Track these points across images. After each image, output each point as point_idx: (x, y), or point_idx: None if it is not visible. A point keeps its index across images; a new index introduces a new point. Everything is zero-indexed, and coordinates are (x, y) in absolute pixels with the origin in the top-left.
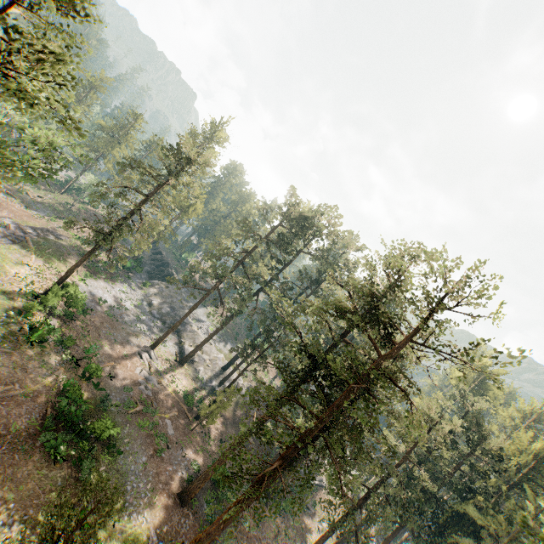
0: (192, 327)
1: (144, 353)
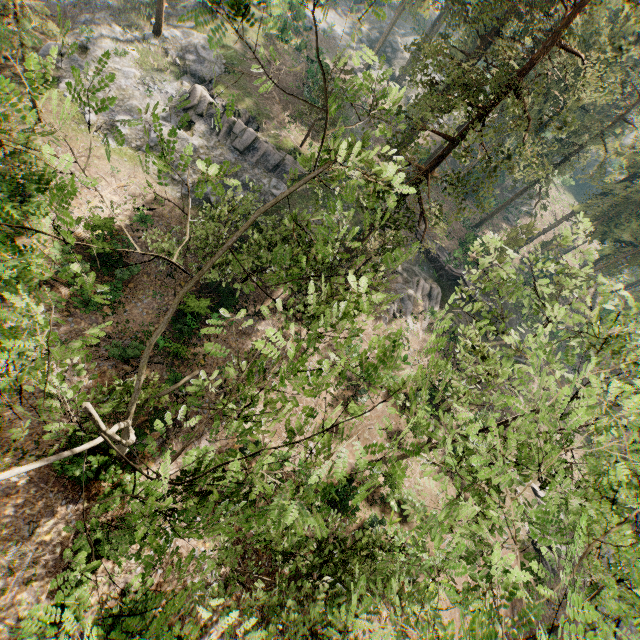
0: (403, 55)
1: (358, 72)
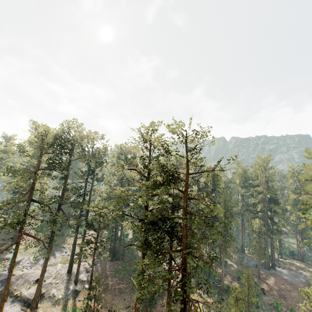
0: (16, 275)
1: None
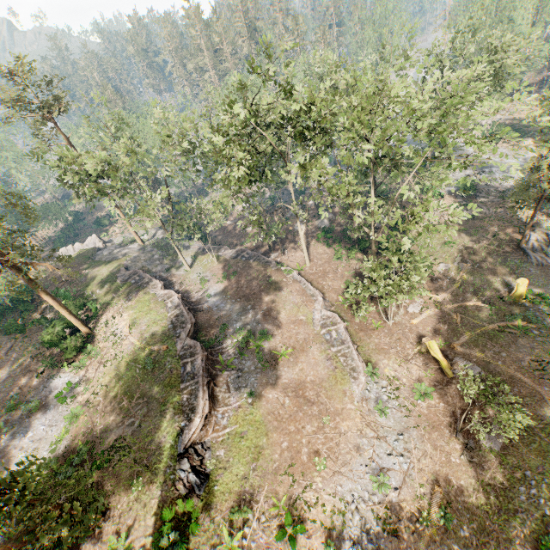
0: None
1: None
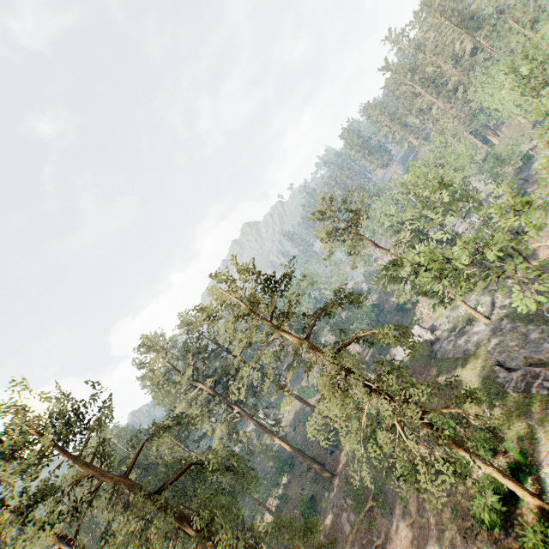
0: None
1: None
